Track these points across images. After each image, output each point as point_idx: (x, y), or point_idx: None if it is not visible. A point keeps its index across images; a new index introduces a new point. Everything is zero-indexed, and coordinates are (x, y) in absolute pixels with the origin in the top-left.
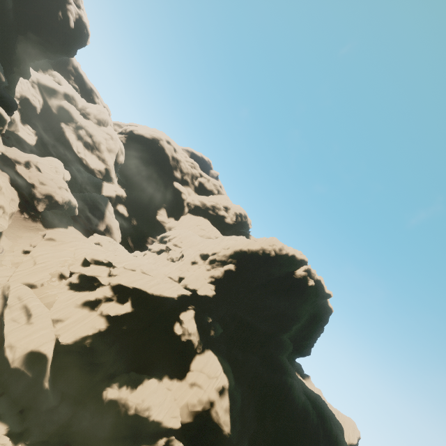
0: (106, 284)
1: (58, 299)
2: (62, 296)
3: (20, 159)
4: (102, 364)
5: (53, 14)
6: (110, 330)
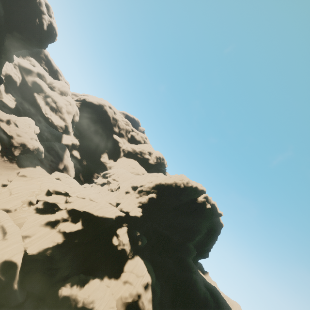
0: (63, 209)
1: (27, 220)
2: (30, 218)
3: (3, 118)
4: (58, 269)
5: (32, 20)
6: (65, 243)
